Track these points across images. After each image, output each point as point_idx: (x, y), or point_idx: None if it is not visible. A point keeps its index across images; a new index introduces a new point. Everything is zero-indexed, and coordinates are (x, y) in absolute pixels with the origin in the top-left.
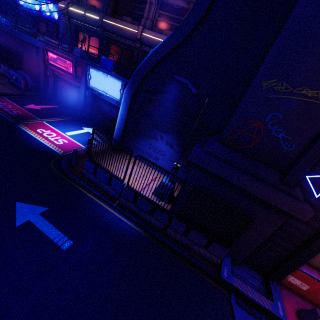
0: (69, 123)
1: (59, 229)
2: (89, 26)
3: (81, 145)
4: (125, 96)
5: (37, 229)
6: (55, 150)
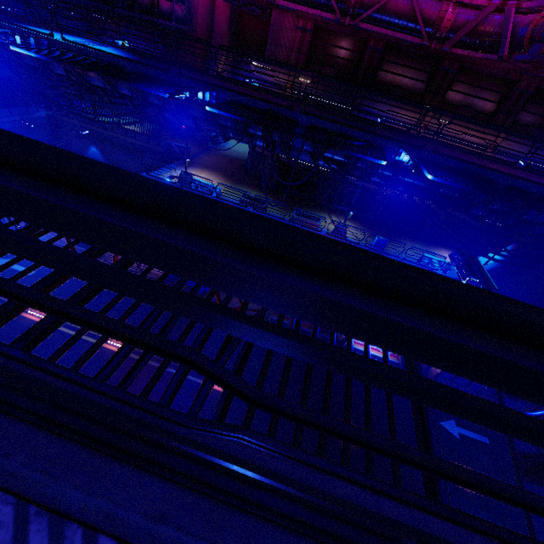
0: None
1: (474, 432)
2: (311, 166)
3: None
4: None
5: (467, 437)
6: (391, 360)
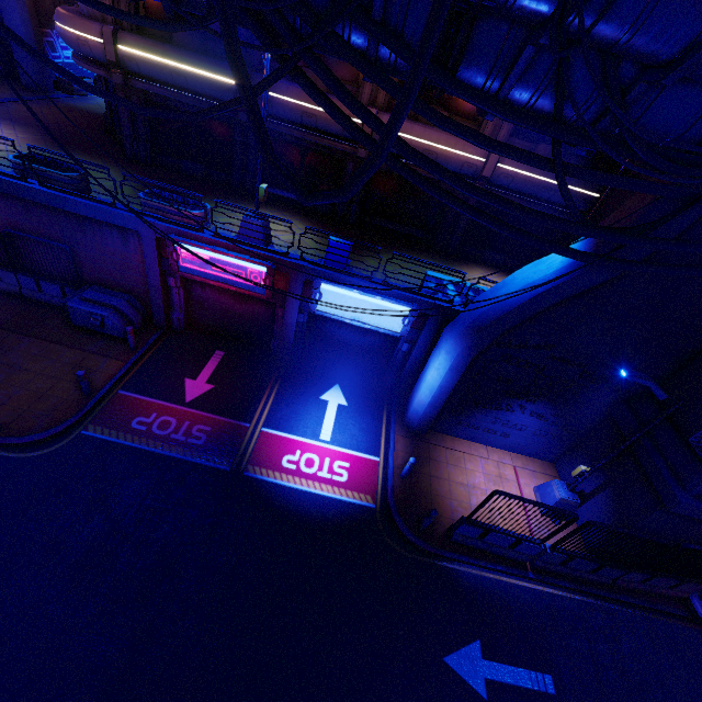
0: (294, 401)
1: (522, 666)
2: (199, 100)
3: (370, 456)
4: (457, 360)
5: (506, 686)
6: (358, 502)
